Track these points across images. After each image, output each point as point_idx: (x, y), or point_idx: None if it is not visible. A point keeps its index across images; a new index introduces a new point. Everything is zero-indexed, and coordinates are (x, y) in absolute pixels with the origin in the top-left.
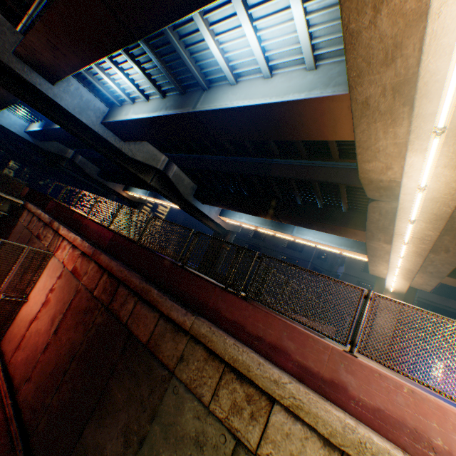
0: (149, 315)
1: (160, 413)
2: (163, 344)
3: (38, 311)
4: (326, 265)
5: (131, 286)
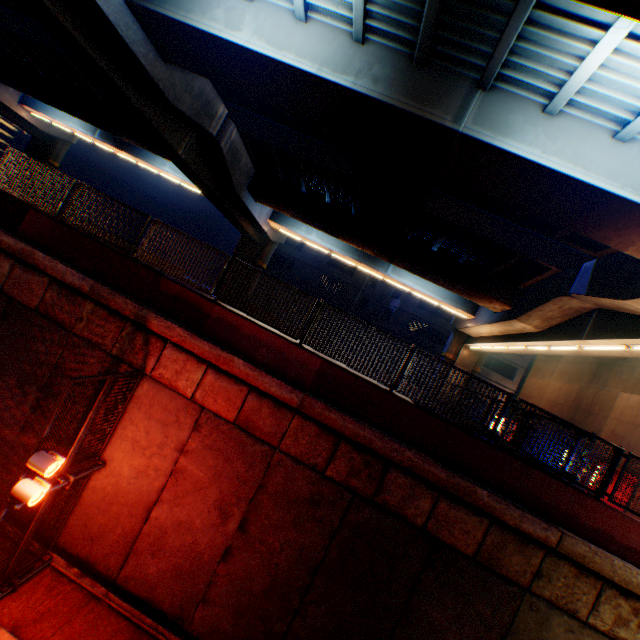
0: (469, 520)
1: (514, 630)
2: (503, 557)
3: (159, 487)
4: (377, 295)
5: (428, 479)
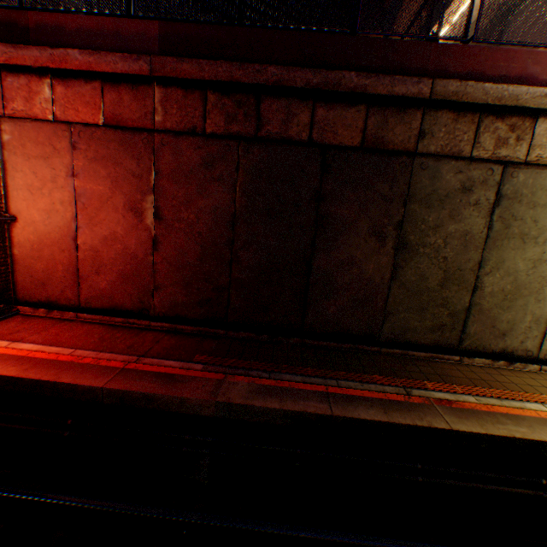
0: (348, 115)
1: (412, 195)
2: (388, 135)
3: (72, 218)
4: None
5: (298, 87)
